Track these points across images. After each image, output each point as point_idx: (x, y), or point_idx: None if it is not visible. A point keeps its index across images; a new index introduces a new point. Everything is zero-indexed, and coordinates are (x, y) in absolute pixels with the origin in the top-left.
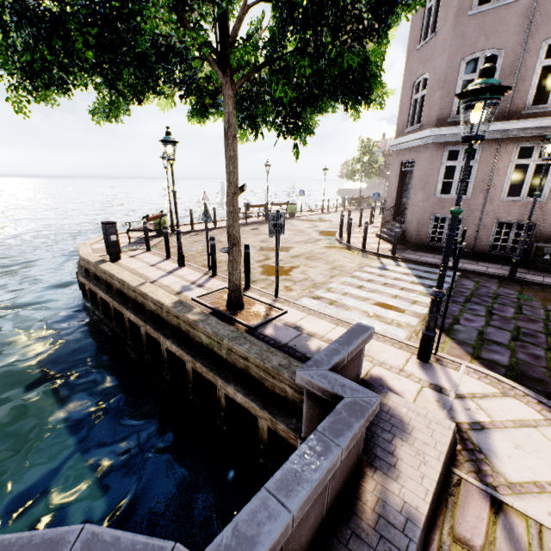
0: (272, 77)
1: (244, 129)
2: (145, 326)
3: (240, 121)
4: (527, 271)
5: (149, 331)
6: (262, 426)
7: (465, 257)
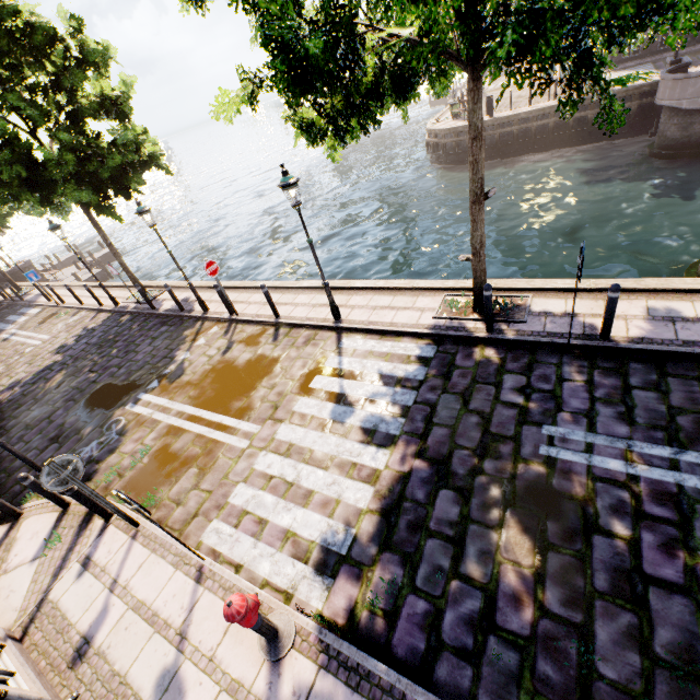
0: None
1: None
2: (556, 119)
3: None
4: (680, 51)
5: (559, 120)
6: (634, 109)
7: (646, 58)
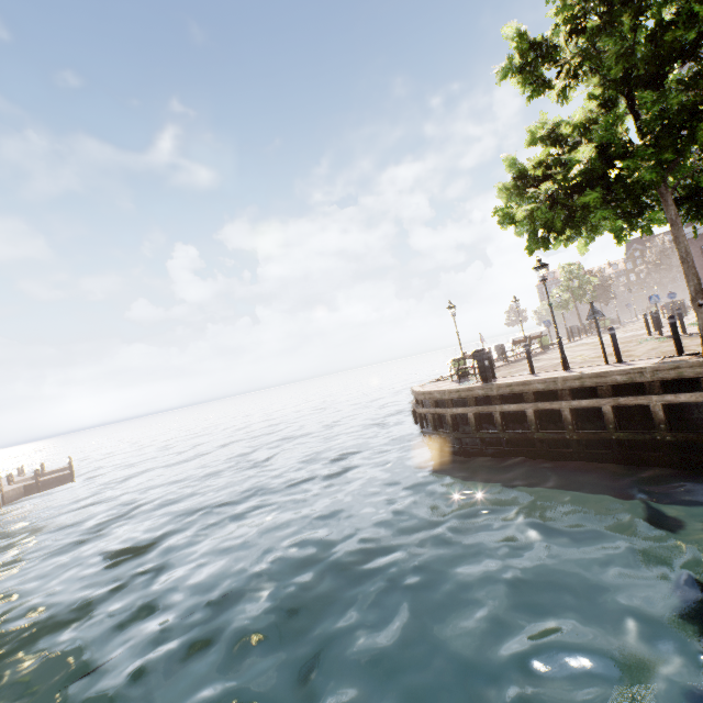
0: (698, 180)
1: (625, 234)
2: (615, 400)
3: (629, 227)
4: None
5: (623, 403)
6: None
7: None
